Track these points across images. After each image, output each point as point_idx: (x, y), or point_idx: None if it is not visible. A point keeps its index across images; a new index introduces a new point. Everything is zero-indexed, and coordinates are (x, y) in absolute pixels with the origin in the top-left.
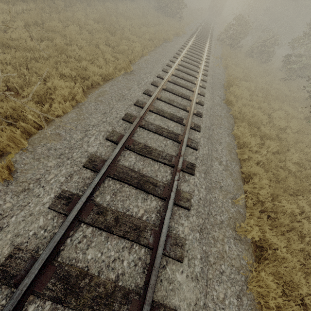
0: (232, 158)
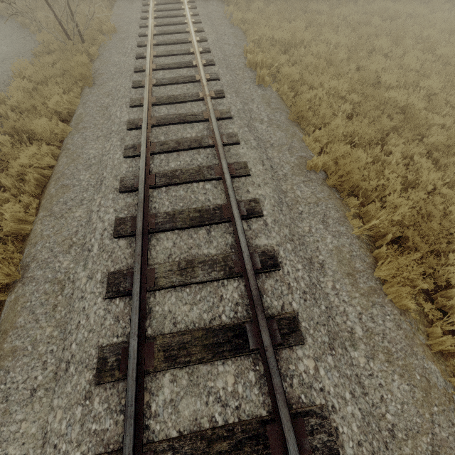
0: (221, 3)
